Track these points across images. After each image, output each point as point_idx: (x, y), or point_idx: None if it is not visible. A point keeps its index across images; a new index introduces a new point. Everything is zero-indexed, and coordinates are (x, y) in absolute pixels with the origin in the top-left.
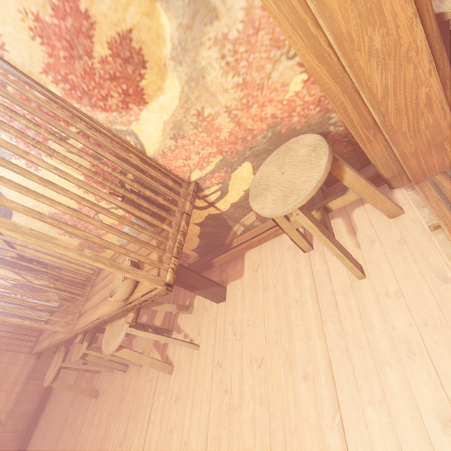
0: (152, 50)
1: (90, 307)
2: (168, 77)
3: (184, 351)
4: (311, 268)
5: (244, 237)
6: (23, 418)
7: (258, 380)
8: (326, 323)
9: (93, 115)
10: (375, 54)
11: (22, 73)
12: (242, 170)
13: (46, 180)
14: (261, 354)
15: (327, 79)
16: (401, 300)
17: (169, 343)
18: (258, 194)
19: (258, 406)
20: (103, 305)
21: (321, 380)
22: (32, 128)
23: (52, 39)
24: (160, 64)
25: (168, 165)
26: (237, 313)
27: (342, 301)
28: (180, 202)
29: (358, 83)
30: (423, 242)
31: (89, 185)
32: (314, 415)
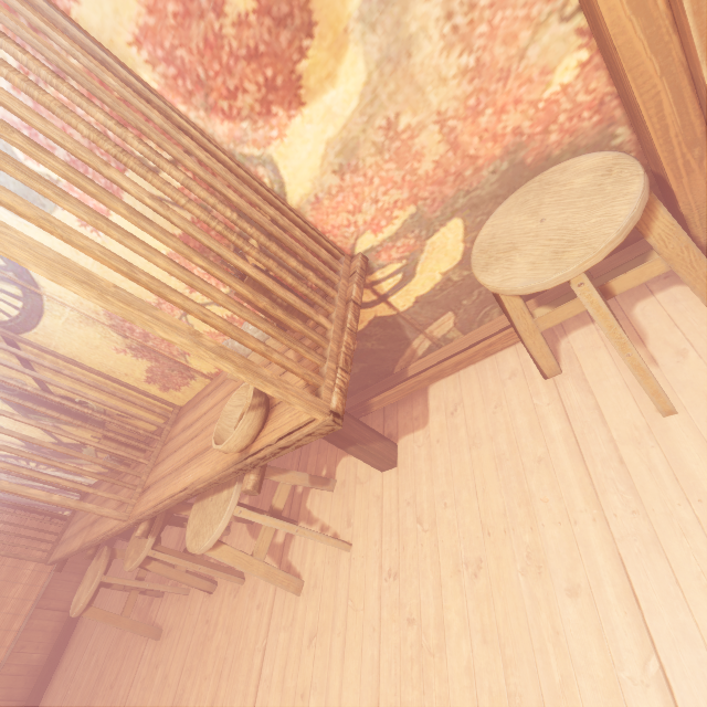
0: (328, 1)
1: (164, 474)
2: (347, 54)
3: (322, 554)
4: (562, 403)
5: (429, 358)
6: (24, 677)
7: (474, 599)
8: (605, 493)
9: (207, 126)
10: None
11: (98, 44)
12: (445, 235)
13: (137, 213)
14: (477, 553)
15: (639, 47)
16: None
17: (292, 542)
18: (493, 259)
19: (478, 647)
20: (194, 467)
21: (608, 596)
22: (113, 130)
23: None
24: (337, 29)
25: (320, 223)
26: (422, 486)
27: (634, 456)
28: (340, 284)
29: (702, 47)
30: None
31: (205, 233)
32: (601, 660)
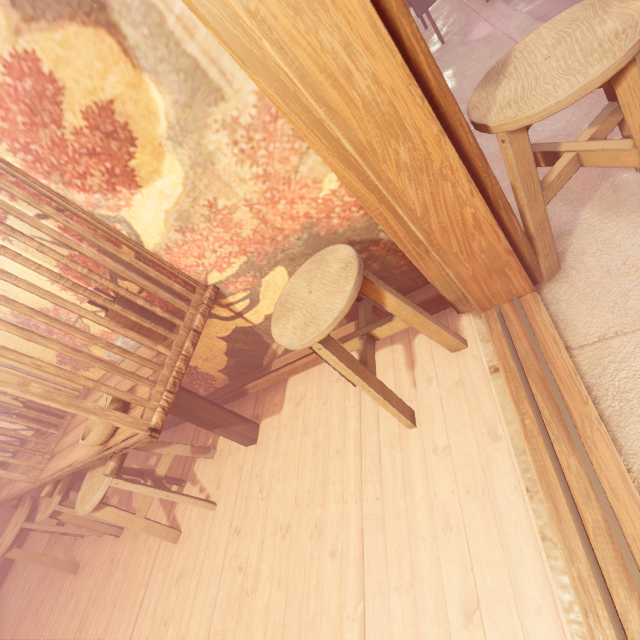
0: (142, 126)
1: (65, 447)
2: (166, 159)
3: (197, 510)
4: (360, 407)
5: (286, 358)
6: None
7: (279, 555)
8: (366, 482)
9: (67, 194)
10: (404, 168)
11: None
12: (275, 276)
13: None
14: (288, 519)
15: (358, 186)
16: (448, 459)
17: None
18: (282, 315)
19: (275, 591)
20: (80, 446)
21: (350, 558)
22: None
23: (6, 100)
24: (154, 143)
25: (175, 262)
26: (268, 462)
27: (387, 456)
28: (188, 314)
29: (391, 196)
30: (480, 386)
31: (51, 294)
32: (336, 603)
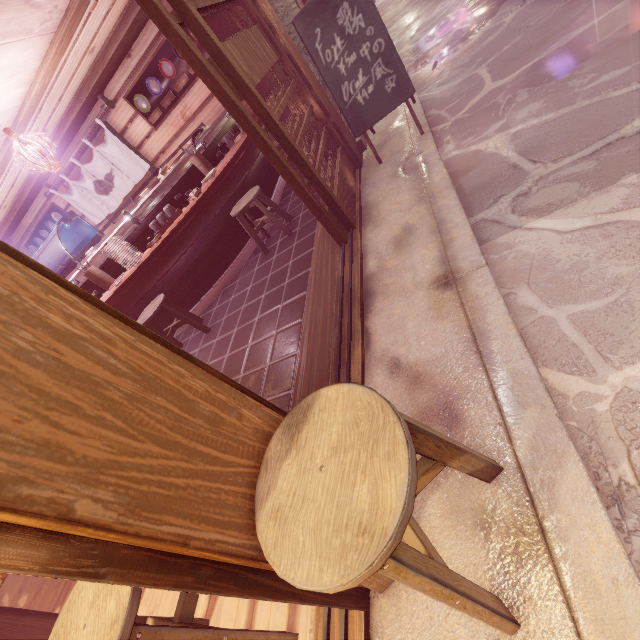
0: None
1: None
2: None
3: None
4: None
5: None
6: None
7: None
8: None
9: None
10: None
11: None
12: None
13: None
14: None
15: None
16: None
17: None
18: (59, 634)
19: None
20: None
21: None
22: None
23: None
24: None
25: None
26: None
27: None
28: None
29: None
30: None
31: None
32: None
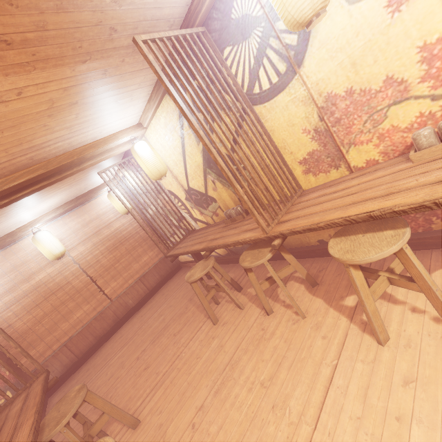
0: None
1: (312, 212)
2: None
3: (416, 326)
4: None
5: None
6: (123, 308)
7: None
8: None
9: None
10: None
11: None
12: None
13: None
14: None
15: None
16: None
17: None
18: None
19: None
20: (373, 202)
21: None
22: None
23: None
24: None
25: None
26: None
27: None
28: None
29: None
30: None
31: None
32: None
